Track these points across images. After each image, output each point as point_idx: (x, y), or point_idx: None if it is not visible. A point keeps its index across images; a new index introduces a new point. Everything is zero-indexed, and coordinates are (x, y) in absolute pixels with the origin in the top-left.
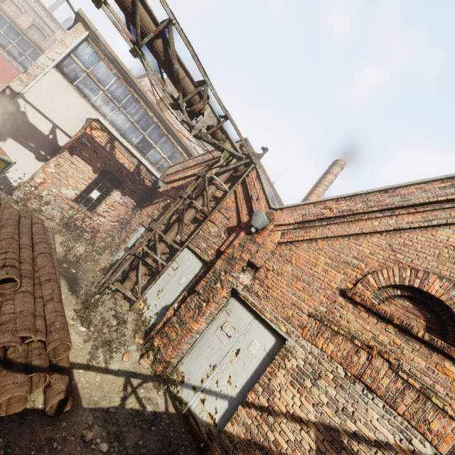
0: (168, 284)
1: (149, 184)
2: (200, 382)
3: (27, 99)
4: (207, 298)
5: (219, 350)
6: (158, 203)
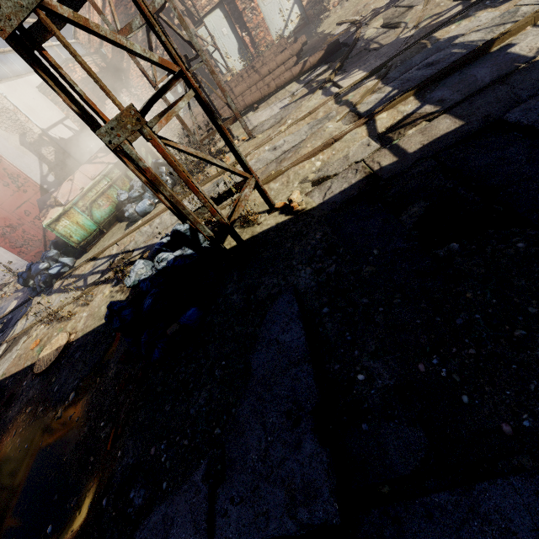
0: (224, 46)
1: (104, 65)
2: (284, 22)
3: (45, 129)
4: (250, 1)
5: (274, 5)
6: (131, 61)
